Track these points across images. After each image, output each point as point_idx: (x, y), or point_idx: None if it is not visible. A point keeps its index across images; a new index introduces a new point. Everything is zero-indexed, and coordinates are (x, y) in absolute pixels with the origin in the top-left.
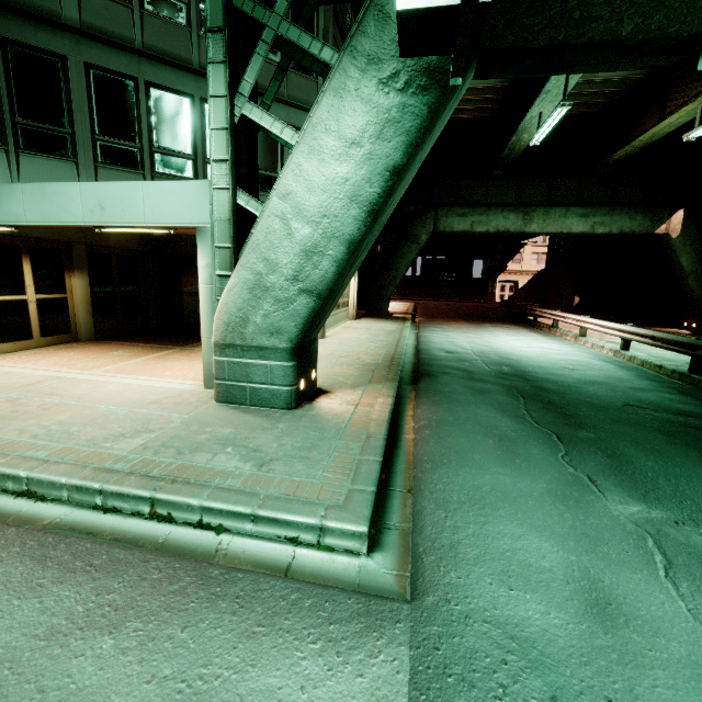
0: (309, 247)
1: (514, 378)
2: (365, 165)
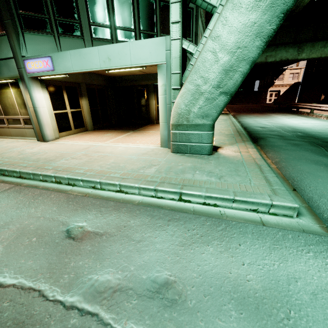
0: (228, 67)
1: (309, 138)
2: (268, 11)
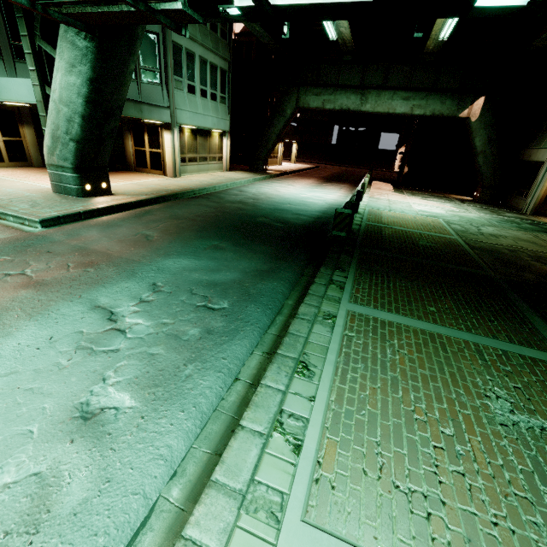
0: (69, 118)
1: (238, 204)
2: (80, 77)
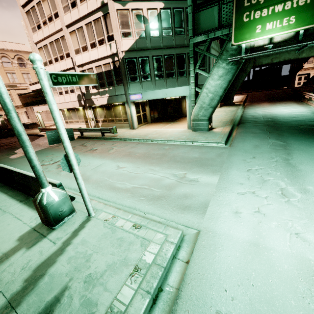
0: (212, 98)
1: (270, 122)
2: (223, 80)
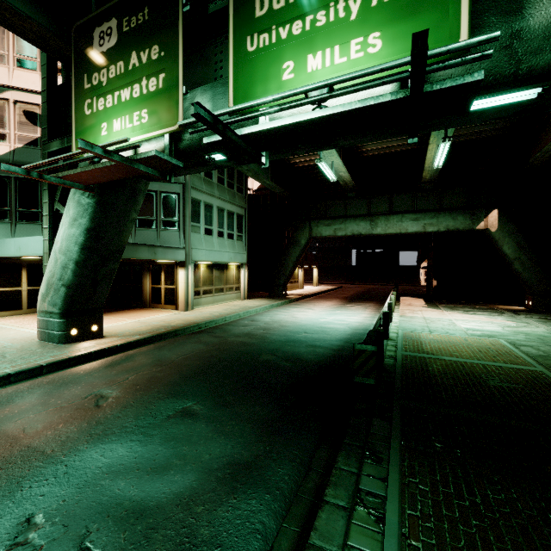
0: (64, 265)
1: (244, 337)
2: (79, 228)
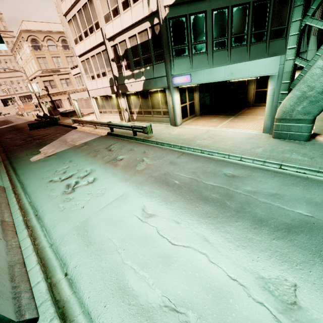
0: None
1: None
2: None
